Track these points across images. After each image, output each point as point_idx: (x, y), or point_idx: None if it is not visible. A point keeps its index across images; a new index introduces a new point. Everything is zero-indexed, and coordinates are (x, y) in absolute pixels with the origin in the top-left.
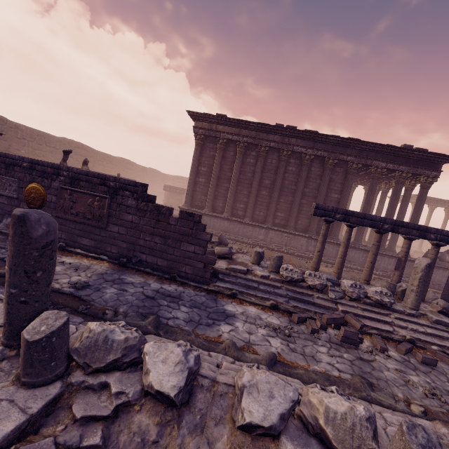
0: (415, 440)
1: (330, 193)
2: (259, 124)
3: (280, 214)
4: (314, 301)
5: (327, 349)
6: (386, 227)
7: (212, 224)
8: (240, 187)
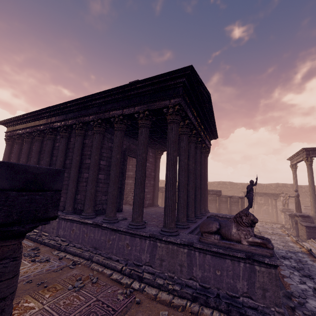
0: None
1: (85, 160)
2: (28, 114)
3: None
4: None
5: None
6: None
7: None
8: None
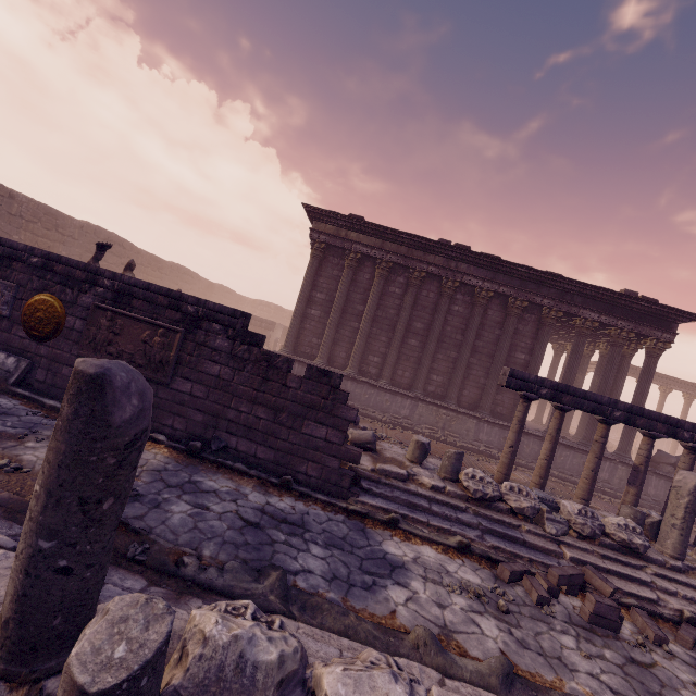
0: None
1: (515, 352)
2: (414, 237)
3: (437, 377)
4: (525, 538)
5: (574, 639)
6: (618, 415)
7: None
8: (377, 330)
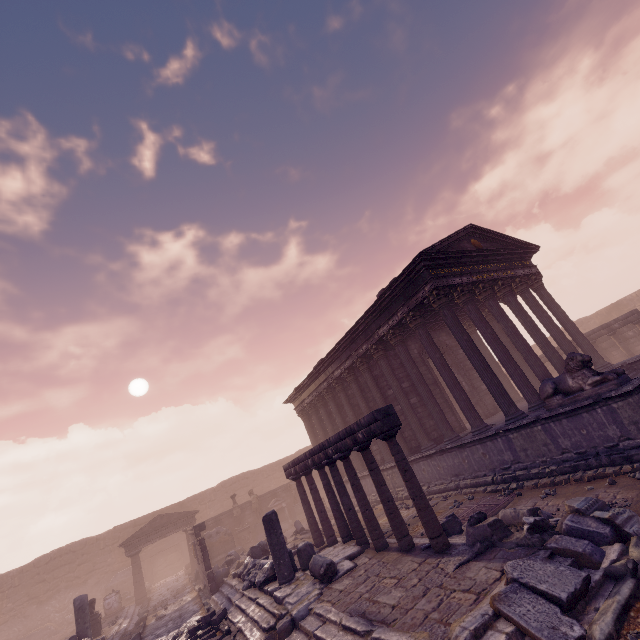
0: None
1: (387, 392)
2: (306, 379)
3: (375, 446)
4: (232, 597)
5: None
6: (310, 462)
7: None
8: None
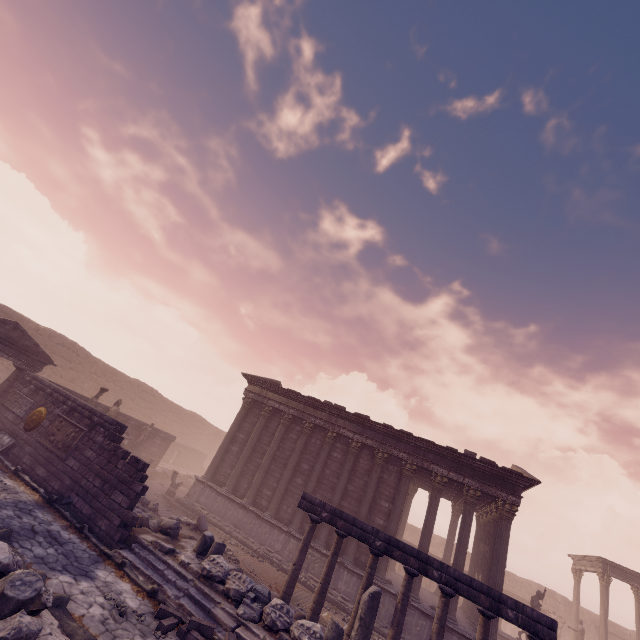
0: (22, 576)
1: (380, 499)
2: (306, 397)
3: None
4: (212, 608)
5: None
6: (379, 544)
7: (224, 511)
8: (274, 467)
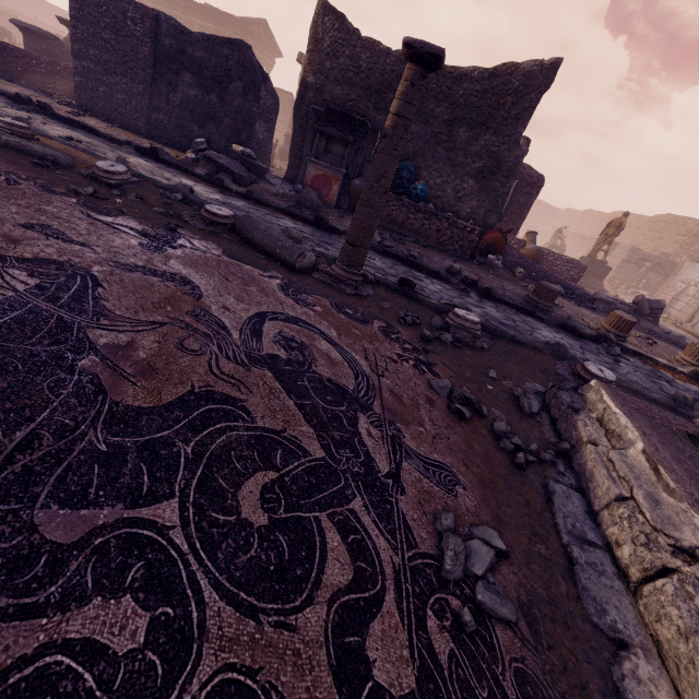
0: None
1: None
2: None
3: None
4: None
5: None
6: None
7: None
8: None
